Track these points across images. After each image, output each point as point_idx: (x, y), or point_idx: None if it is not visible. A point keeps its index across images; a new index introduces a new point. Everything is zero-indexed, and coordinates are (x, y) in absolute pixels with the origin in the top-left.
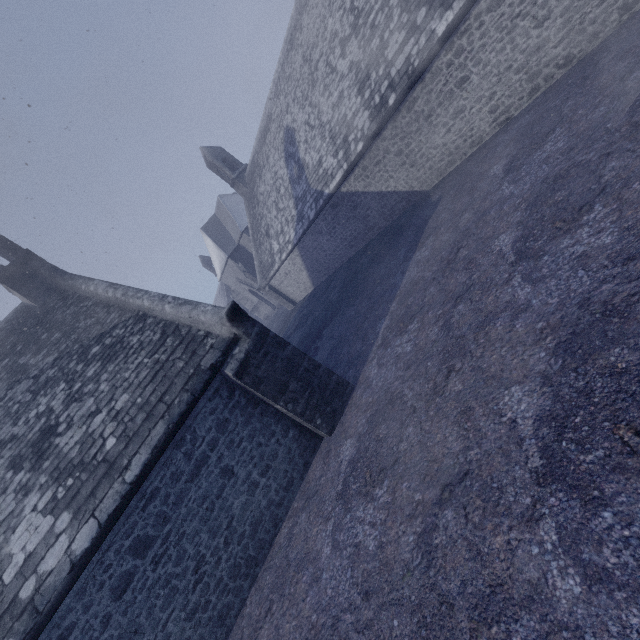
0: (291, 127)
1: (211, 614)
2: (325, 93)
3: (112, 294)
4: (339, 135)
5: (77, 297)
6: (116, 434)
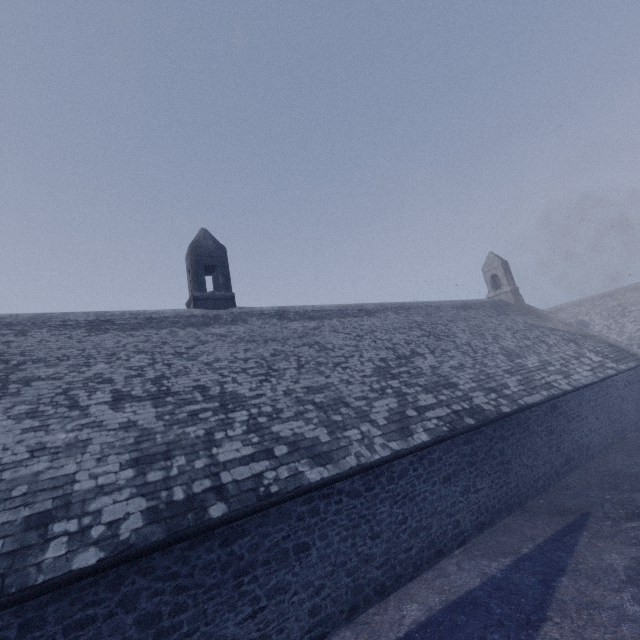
0: (586, 321)
1: (638, 416)
2: (633, 323)
3: (569, 322)
4: (637, 340)
5: (540, 313)
6: (612, 355)
